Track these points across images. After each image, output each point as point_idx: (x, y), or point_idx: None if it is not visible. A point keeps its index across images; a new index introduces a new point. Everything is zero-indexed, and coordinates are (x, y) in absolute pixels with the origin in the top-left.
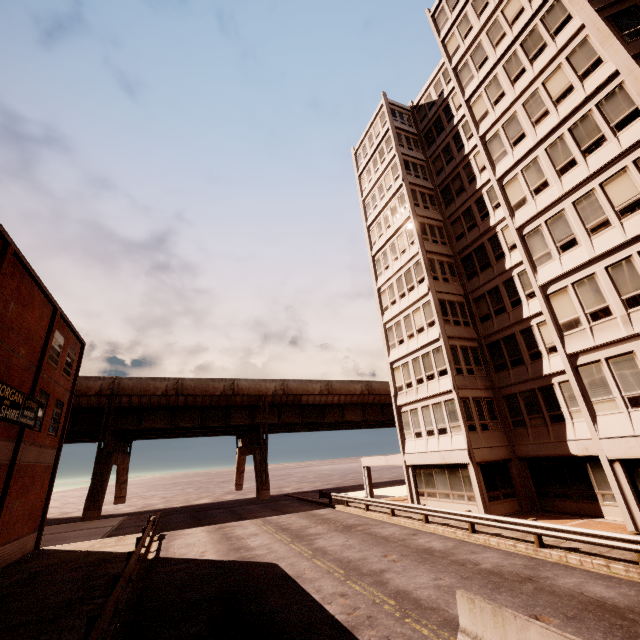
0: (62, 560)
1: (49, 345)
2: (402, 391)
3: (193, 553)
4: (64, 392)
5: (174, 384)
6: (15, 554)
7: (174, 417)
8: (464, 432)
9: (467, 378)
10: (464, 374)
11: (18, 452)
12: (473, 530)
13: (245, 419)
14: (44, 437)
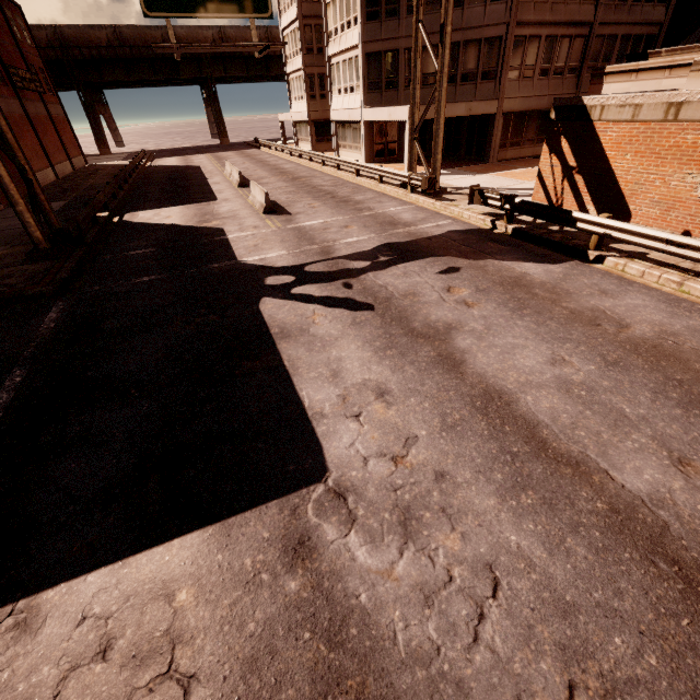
0: (105, 167)
1: (11, 26)
2: (288, 61)
3: (167, 164)
4: (38, 60)
5: (113, 34)
6: (80, 165)
7: (129, 70)
8: (306, 101)
9: (316, 57)
10: (314, 53)
11: (48, 109)
12: (291, 155)
13: (194, 73)
14: (50, 98)
